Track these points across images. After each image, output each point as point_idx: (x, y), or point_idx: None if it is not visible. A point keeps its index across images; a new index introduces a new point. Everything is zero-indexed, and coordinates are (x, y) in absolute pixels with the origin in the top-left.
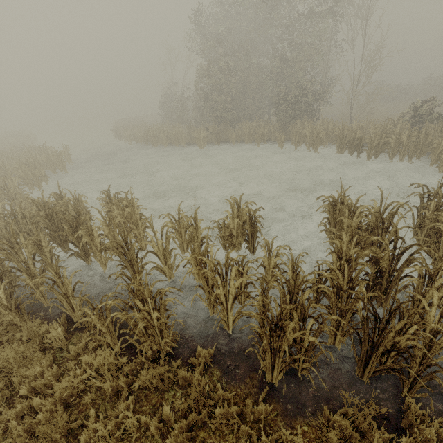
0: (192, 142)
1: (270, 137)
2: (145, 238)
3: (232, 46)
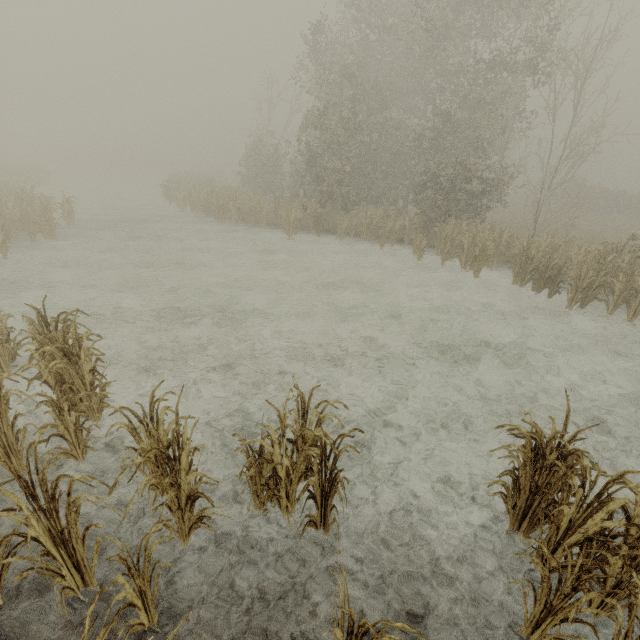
0: (277, 224)
1: (403, 237)
2: (87, 434)
3: (364, 86)
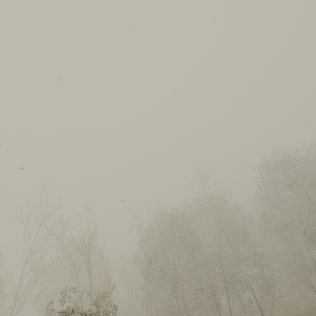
0: None
1: None
2: None
3: None
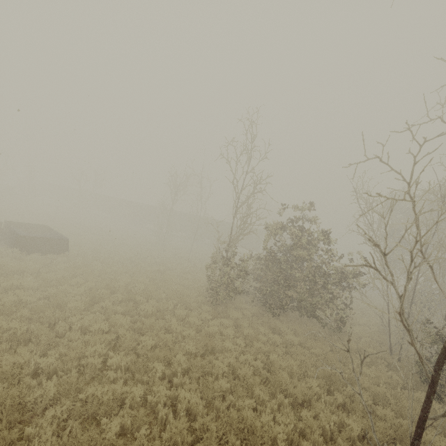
0: None
1: None
2: None
3: None
